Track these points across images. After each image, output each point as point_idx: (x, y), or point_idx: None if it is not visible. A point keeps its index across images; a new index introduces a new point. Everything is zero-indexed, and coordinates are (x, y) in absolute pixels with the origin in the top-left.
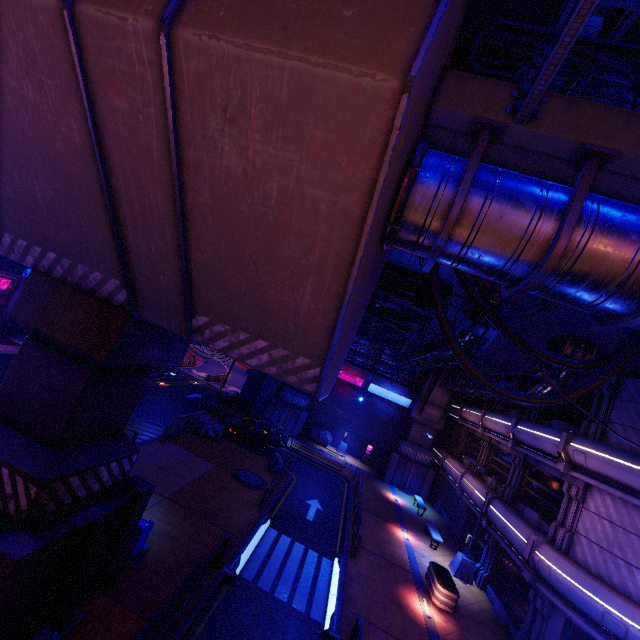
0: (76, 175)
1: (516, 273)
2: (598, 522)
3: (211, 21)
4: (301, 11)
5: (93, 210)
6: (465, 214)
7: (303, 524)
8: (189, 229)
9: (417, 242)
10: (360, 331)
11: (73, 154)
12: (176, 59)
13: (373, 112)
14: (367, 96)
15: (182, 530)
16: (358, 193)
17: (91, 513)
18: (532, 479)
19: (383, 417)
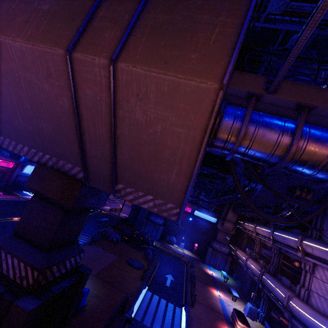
0: (64, 121)
1: (272, 161)
2: (322, 284)
3: (133, 60)
4: (172, 55)
5: (71, 136)
6: (246, 135)
7: (164, 288)
8: (117, 145)
9: (223, 147)
10: None
11: (64, 112)
12: (116, 75)
13: (206, 97)
14: (203, 91)
15: (103, 293)
16: (199, 130)
17: (61, 285)
18: (284, 261)
19: (202, 228)
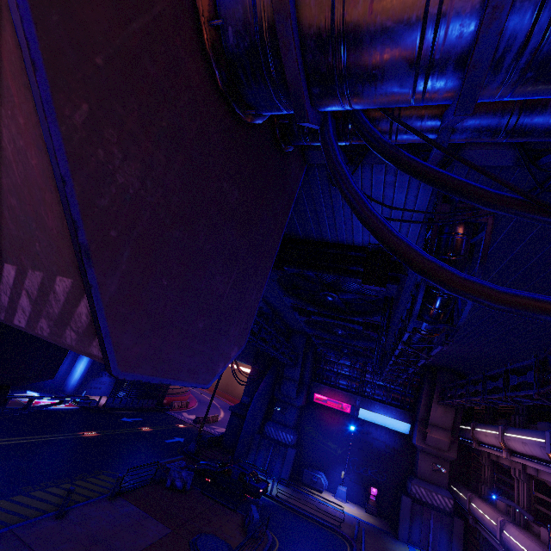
0: None
1: (460, 3)
2: None
3: None
4: None
5: None
6: None
7: None
8: None
9: (259, 44)
10: (335, 349)
11: None
12: None
13: None
14: None
15: None
16: None
17: None
18: None
19: (382, 449)
